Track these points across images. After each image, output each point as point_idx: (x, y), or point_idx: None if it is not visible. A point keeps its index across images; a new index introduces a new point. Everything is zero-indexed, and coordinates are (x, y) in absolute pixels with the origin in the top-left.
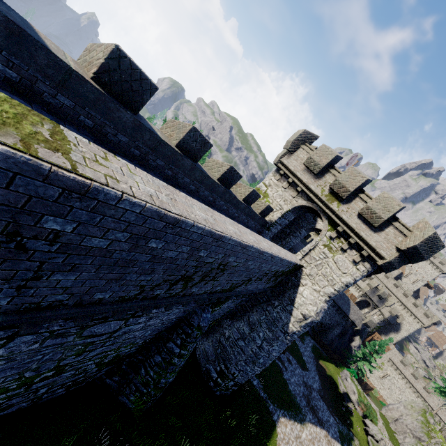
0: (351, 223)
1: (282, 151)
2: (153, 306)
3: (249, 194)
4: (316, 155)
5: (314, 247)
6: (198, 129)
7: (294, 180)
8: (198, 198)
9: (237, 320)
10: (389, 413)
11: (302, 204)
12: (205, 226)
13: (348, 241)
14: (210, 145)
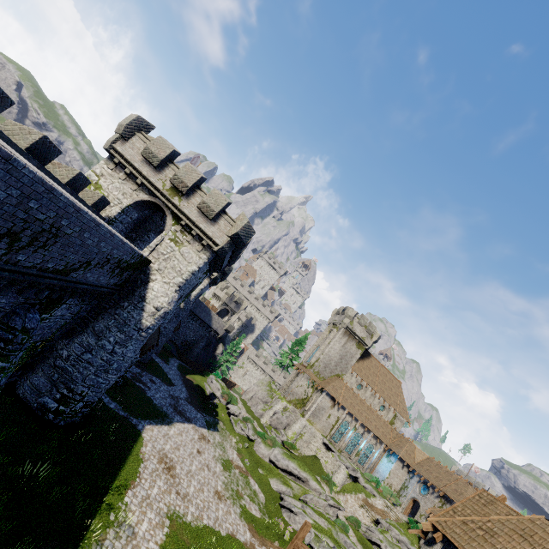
0: (192, 217)
1: (114, 135)
2: None
3: (74, 177)
4: (153, 146)
5: (161, 242)
6: None
7: (132, 171)
8: None
9: (78, 336)
10: (247, 396)
11: (144, 198)
12: (36, 171)
13: (191, 233)
14: (12, 101)
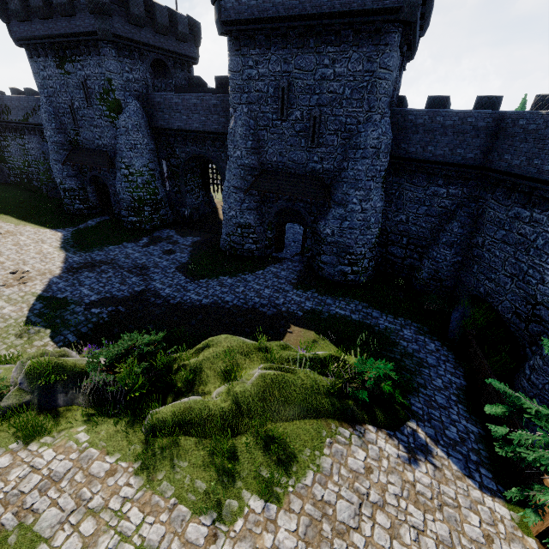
0: None
1: None
2: (19, 131)
3: None
4: None
5: None
6: None
7: None
8: None
9: None
10: None
11: None
12: None
13: None
14: None
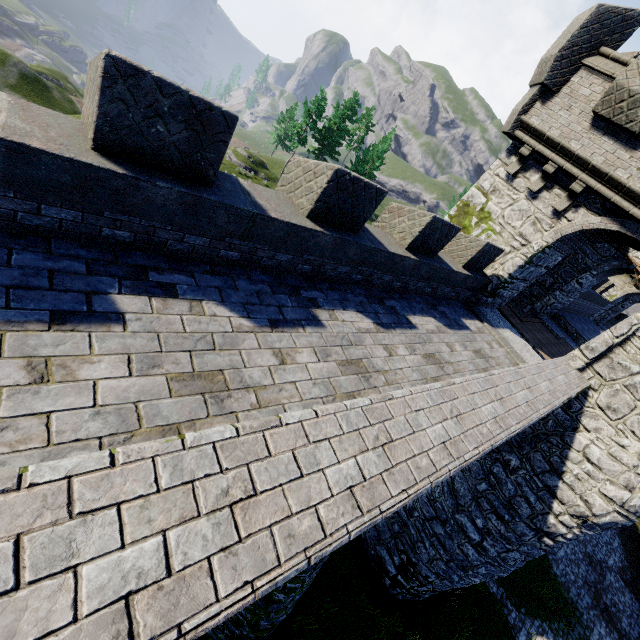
0: None
1: (526, 94)
2: None
3: (421, 230)
4: (637, 72)
5: (625, 339)
6: (137, 66)
7: (562, 164)
8: (261, 278)
9: None
10: None
11: (585, 227)
12: None
13: None
14: (225, 116)
